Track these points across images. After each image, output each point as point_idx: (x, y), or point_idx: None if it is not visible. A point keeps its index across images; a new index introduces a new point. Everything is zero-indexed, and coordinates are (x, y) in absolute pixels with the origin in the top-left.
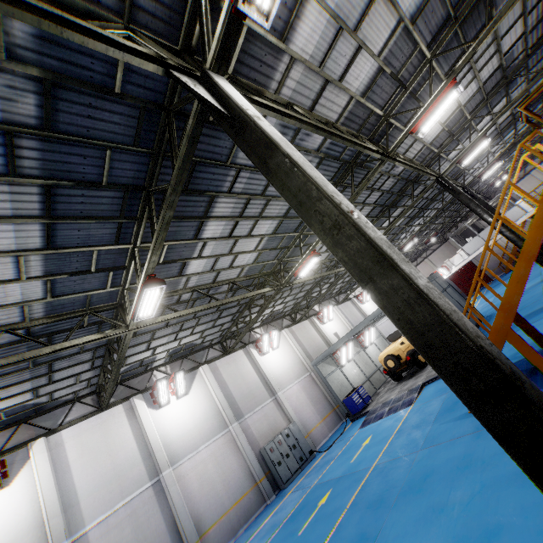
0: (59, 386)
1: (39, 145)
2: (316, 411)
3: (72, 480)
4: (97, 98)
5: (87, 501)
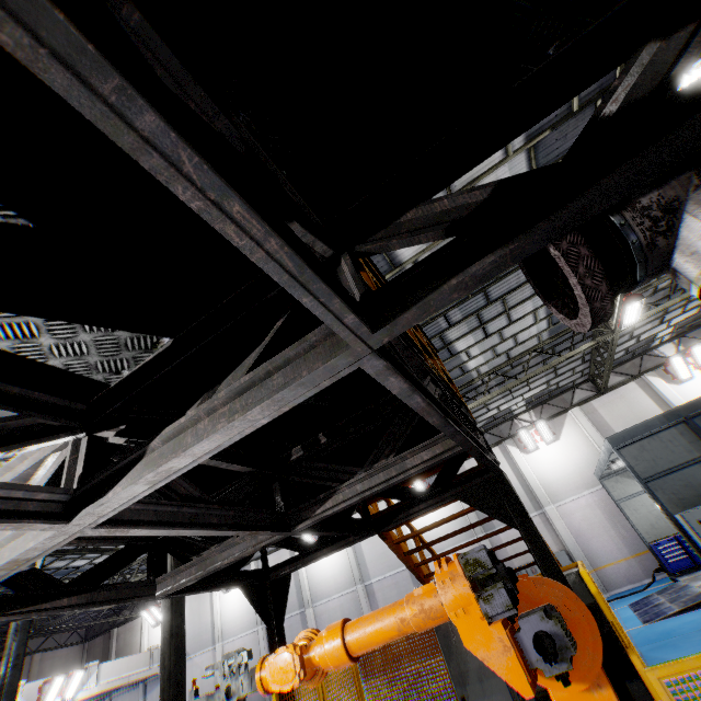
0: None
1: None
2: (620, 540)
3: (362, 549)
4: None
5: (370, 565)
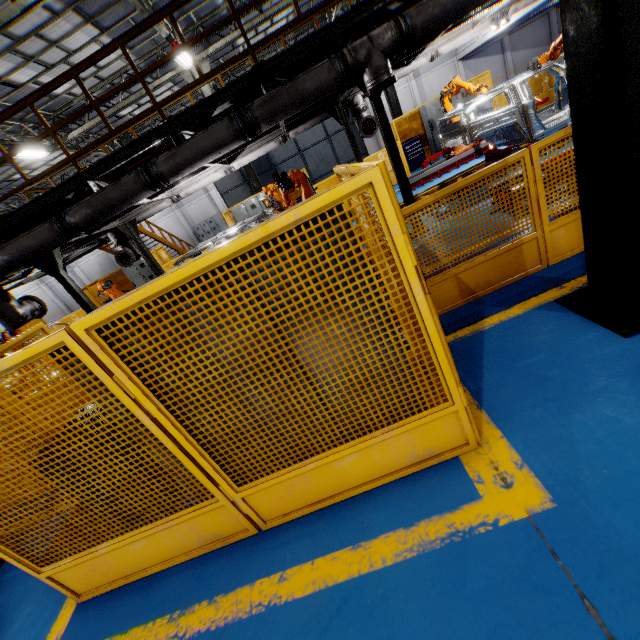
0: None
1: None
2: None
3: None
4: None
5: None
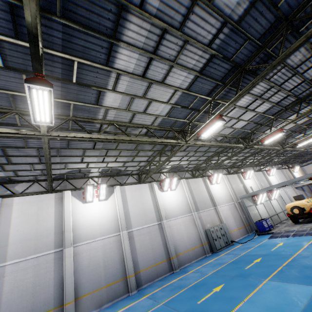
0: (131, 165)
1: (227, 32)
2: (235, 223)
3: (128, 208)
4: (266, 9)
5: (133, 219)
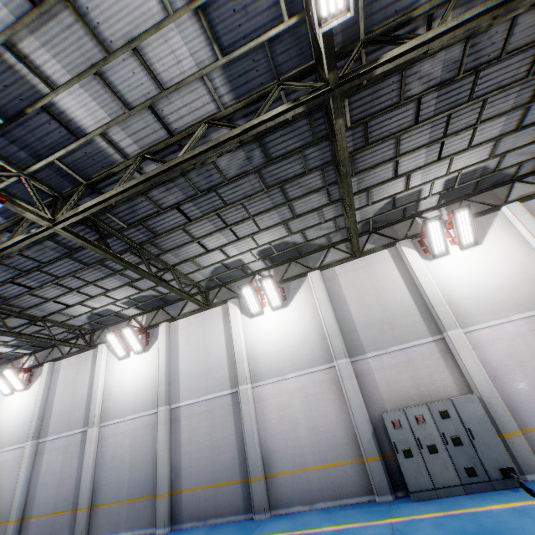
0: (152, 283)
1: None
2: None
3: (178, 362)
4: None
5: (184, 383)
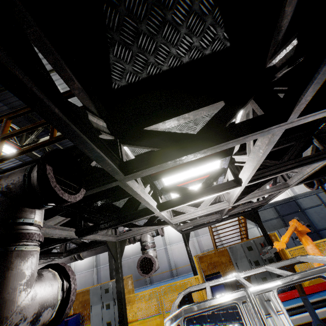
0: None
1: None
2: None
3: None
4: None
5: None
